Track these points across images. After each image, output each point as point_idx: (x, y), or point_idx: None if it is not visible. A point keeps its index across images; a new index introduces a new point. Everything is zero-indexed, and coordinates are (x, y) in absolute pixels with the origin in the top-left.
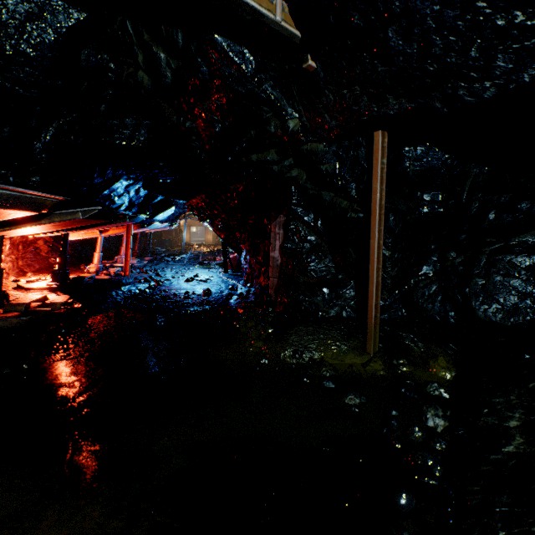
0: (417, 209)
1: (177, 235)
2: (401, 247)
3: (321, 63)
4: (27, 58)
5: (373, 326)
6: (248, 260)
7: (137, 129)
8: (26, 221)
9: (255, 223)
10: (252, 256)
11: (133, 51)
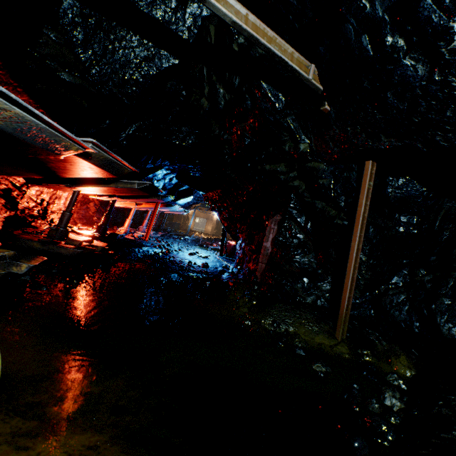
0: (394, 227)
1: (184, 221)
2: (376, 256)
3: (334, 108)
4: (136, 82)
5: (344, 315)
6: (243, 247)
7: (189, 135)
8: (101, 182)
9: (255, 218)
10: (247, 243)
11: (202, 86)
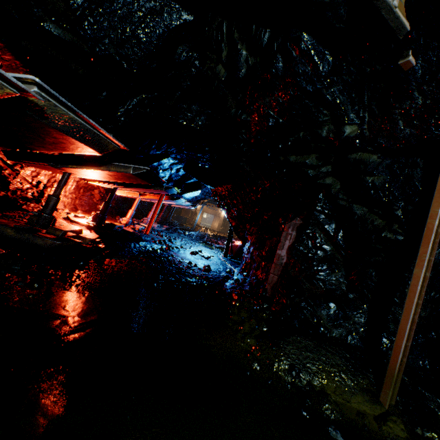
0: None
1: (192, 216)
2: None
3: (425, 60)
4: (138, 41)
5: (396, 372)
6: (251, 251)
7: (199, 115)
8: (90, 164)
9: (269, 219)
10: (257, 248)
11: (220, 47)
